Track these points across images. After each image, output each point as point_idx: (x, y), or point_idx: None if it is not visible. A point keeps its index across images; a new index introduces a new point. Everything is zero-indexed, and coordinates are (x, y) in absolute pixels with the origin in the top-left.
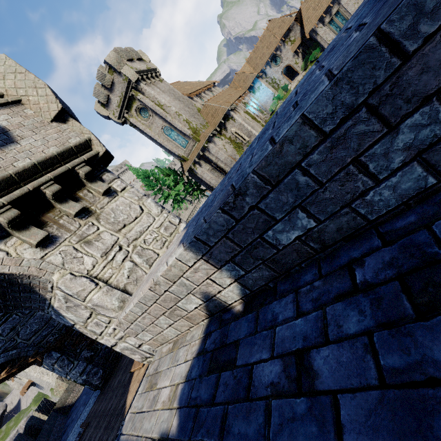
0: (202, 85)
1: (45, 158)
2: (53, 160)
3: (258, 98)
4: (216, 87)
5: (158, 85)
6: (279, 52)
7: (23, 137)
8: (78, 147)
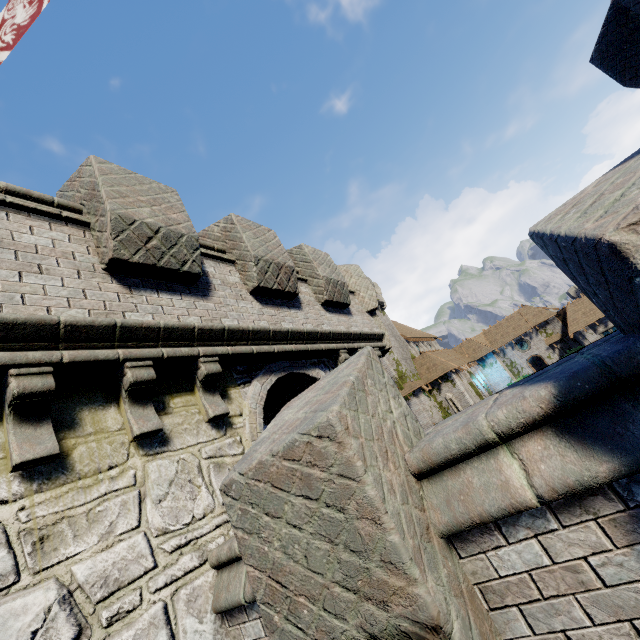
0: (422, 334)
1: (364, 333)
2: (366, 336)
3: (488, 375)
4: (436, 343)
5: (380, 317)
6: (528, 338)
7: (355, 314)
8: (378, 335)
